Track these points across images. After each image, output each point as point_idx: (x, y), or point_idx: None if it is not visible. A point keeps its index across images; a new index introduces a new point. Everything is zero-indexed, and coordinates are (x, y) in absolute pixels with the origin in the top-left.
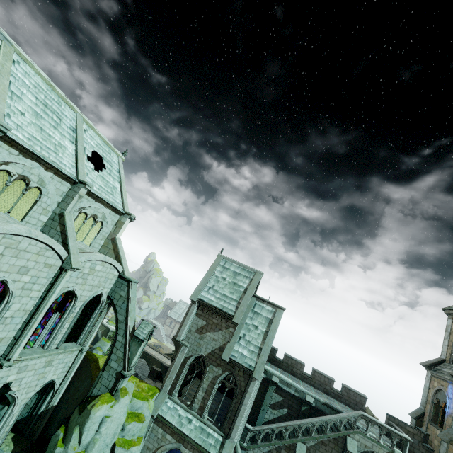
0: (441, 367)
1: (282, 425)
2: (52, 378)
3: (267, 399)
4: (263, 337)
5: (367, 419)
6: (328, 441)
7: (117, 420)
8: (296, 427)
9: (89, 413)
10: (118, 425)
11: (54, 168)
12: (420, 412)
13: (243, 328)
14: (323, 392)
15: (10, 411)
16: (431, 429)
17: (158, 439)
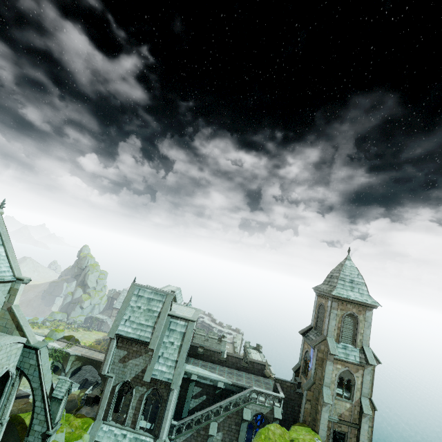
0: (310, 333)
1: (198, 414)
2: None
3: (190, 393)
4: (179, 351)
5: (257, 392)
6: (232, 414)
7: None
8: (210, 412)
9: None
10: None
11: None
12: (297, 367)
13: (161, 348)
14: (236, 369)
15: None
16: (302, 378)
17: None
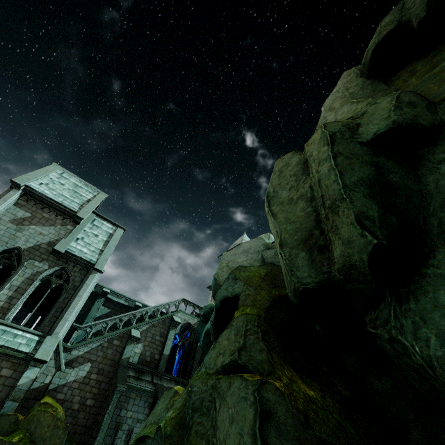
0: None
1: (118, 316)
2: None
3: (94, 311)
4: (104, 244)
5: (186, 302)
6: (158, 323)
7: None
8: (132, 317)
9: None
10: None
11: None
12: None
13: (81, 233)
14: None
15: None
16: None
17: None
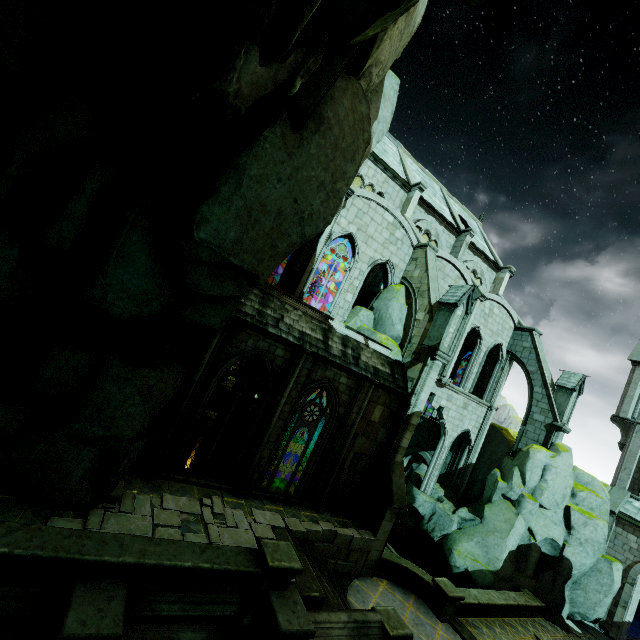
0: None
1: None
2: (468, 428)
3: None
4: None
5: None
6: None
7: (563, 479)
8: None
9: (527, 452)
10: (565, 486)
11: (444, 222)
12: None
13: None
14: None
15: (441, 443)
16: None
17: (632, 550)
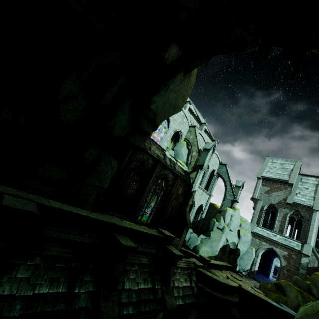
0: None
1: None
2: (202, 203)
3: None
4: (314, 192)
5: None
6: None
7: (237, 220)
8: None
9: (225, 210)
10: (238, 222)
11: (196, 118)
12: None
13: (297, 189)
14: None
15: (192, 209)
16: None
17: (257, 244)
